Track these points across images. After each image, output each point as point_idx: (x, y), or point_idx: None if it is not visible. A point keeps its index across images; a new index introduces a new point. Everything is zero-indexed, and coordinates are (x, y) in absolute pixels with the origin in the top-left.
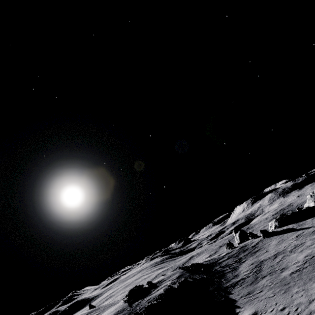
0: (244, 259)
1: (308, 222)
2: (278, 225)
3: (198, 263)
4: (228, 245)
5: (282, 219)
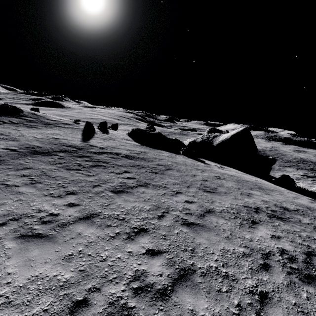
0: (10, 124)
1: (112, 141)
2: (129, 133)
3: (19, 109)
4: (113, 126)
5: (137, 131)
